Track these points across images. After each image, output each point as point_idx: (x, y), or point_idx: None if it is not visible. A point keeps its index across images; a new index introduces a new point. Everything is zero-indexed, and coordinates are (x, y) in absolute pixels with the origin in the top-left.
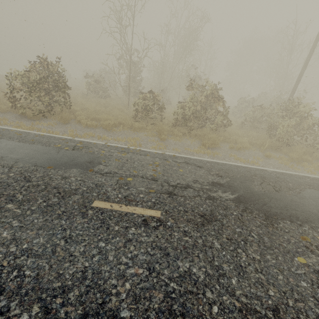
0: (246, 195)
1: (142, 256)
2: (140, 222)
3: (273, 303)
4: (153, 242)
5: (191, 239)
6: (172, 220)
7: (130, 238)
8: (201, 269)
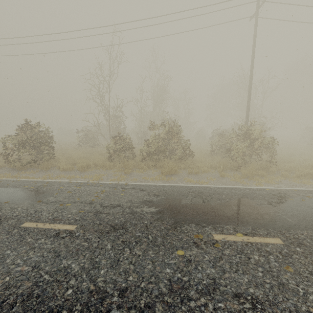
0: (169, 207)
1: (36, 258)
2: (53, 234)
3: (126, 285)
4: (53, 248)
5: (88, 244)
6: (83, 231)
7: (35, 246)
8: (80, 265)
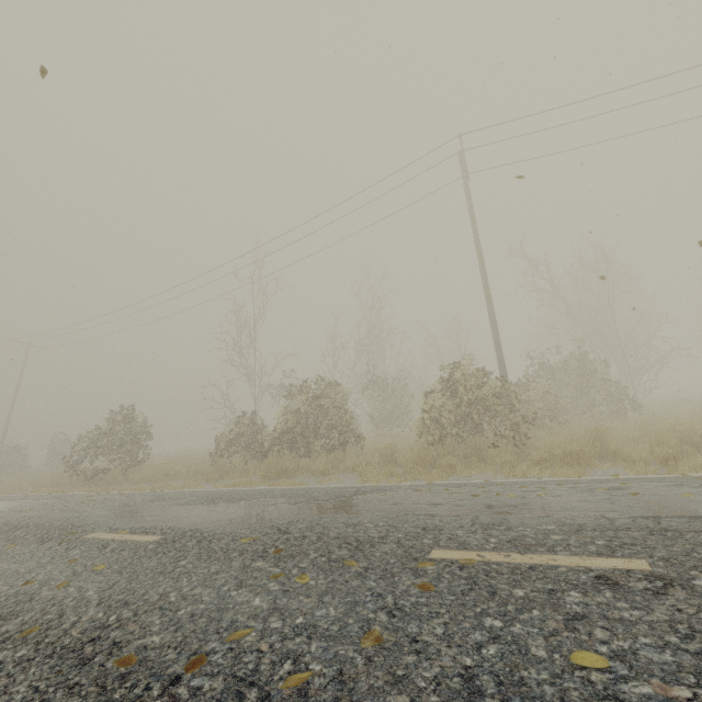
0: (131, 510)
1: None
2: None
3: None
4: None
5: None
6: None
7: None
8: None
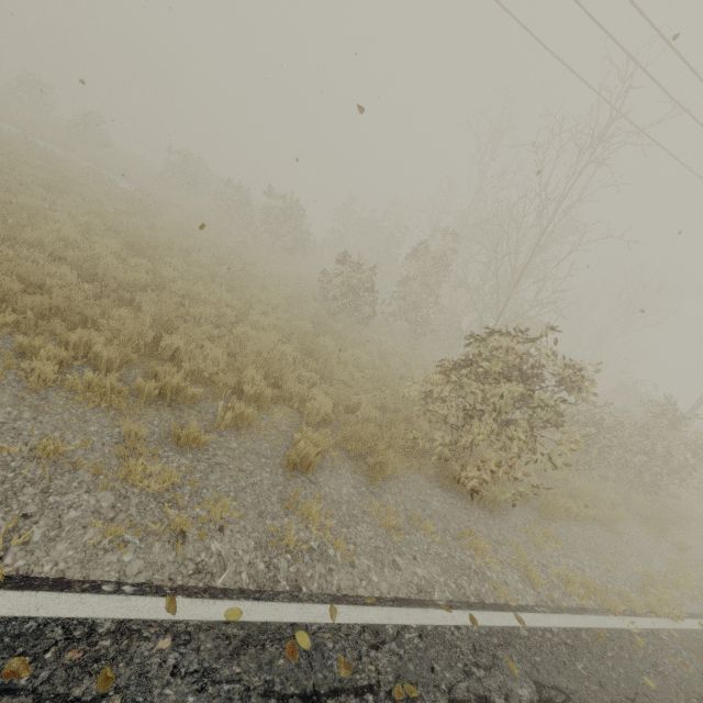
0: None
1: None
2: None
3: None
4: None
5: None
6: None
7: None
8: None
